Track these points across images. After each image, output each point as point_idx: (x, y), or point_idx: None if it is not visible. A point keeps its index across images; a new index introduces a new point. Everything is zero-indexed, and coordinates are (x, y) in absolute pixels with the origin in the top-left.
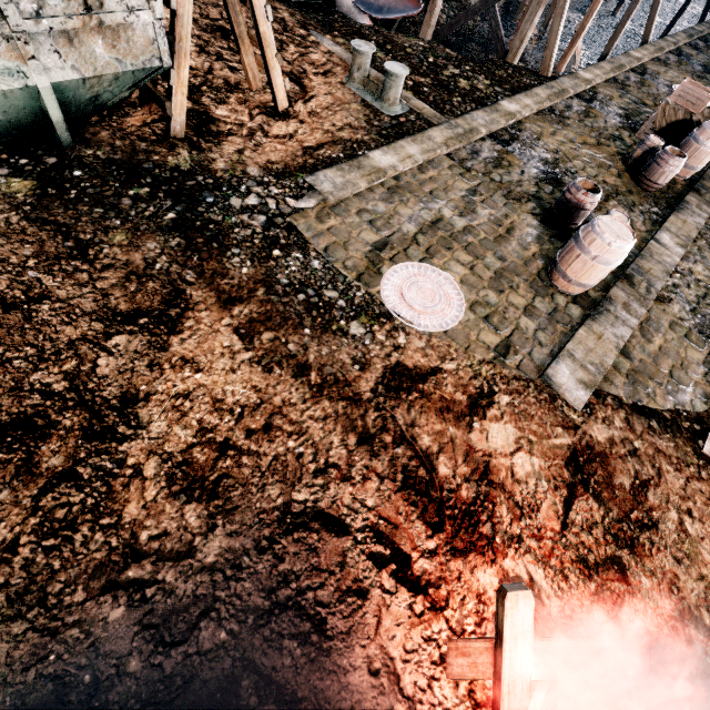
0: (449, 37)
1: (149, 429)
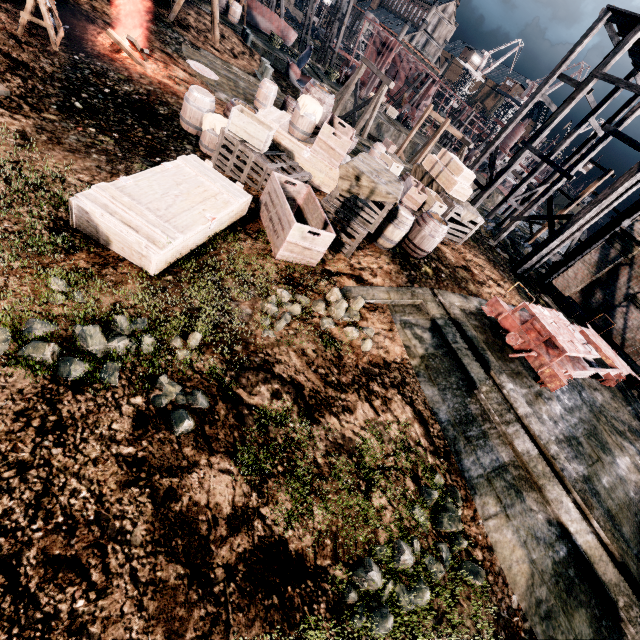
0: None
1: (93, 2)
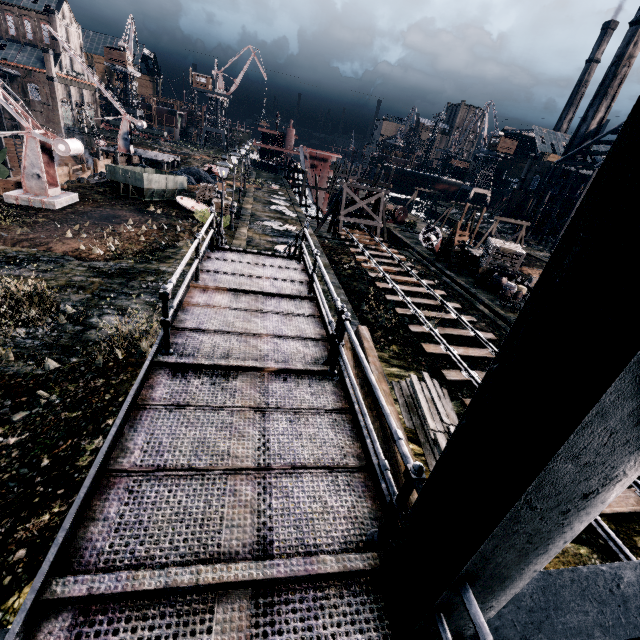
0: None
1: None
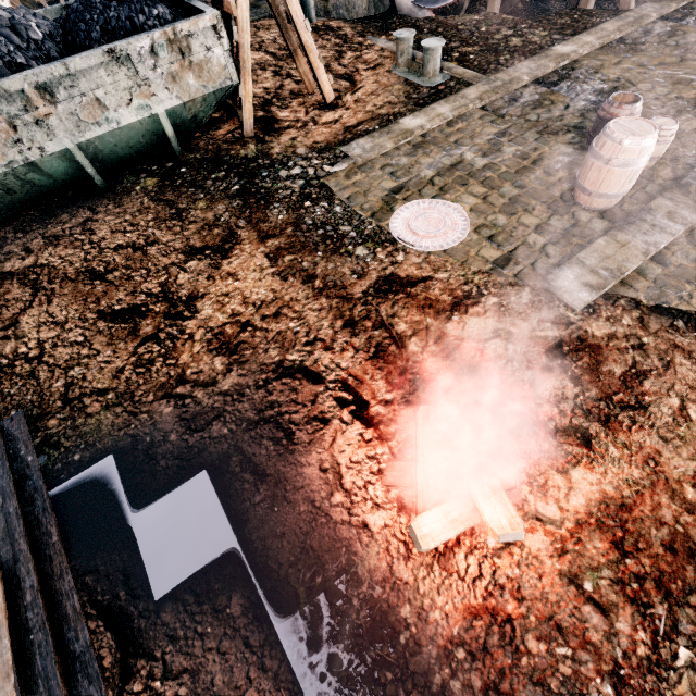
0: (526, 6)
1: (201, 314)
